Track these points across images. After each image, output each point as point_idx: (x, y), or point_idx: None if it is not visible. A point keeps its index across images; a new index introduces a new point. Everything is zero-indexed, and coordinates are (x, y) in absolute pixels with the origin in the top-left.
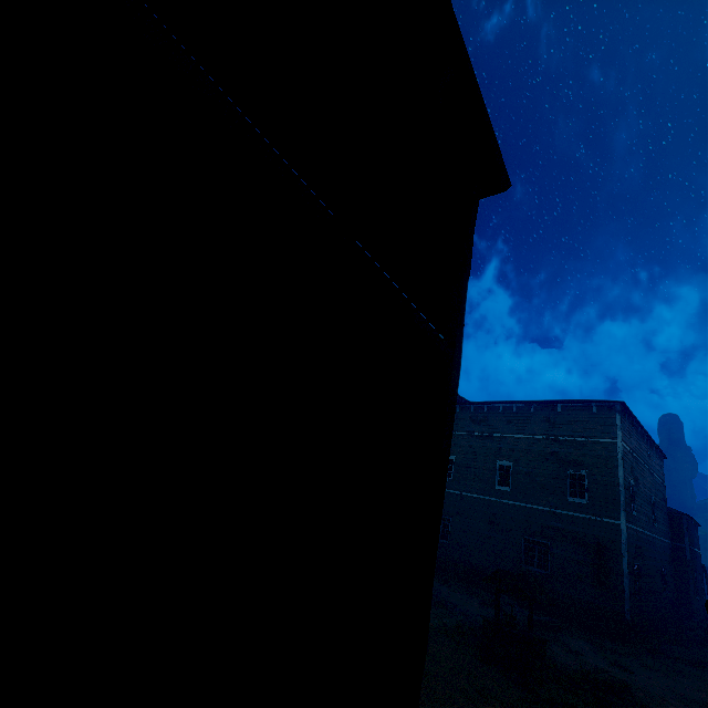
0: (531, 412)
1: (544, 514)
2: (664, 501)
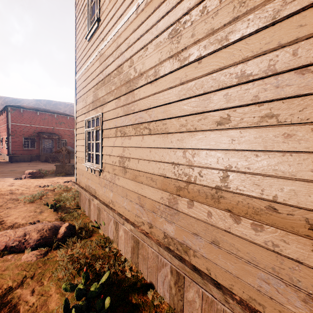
0: None
1: None
2: None
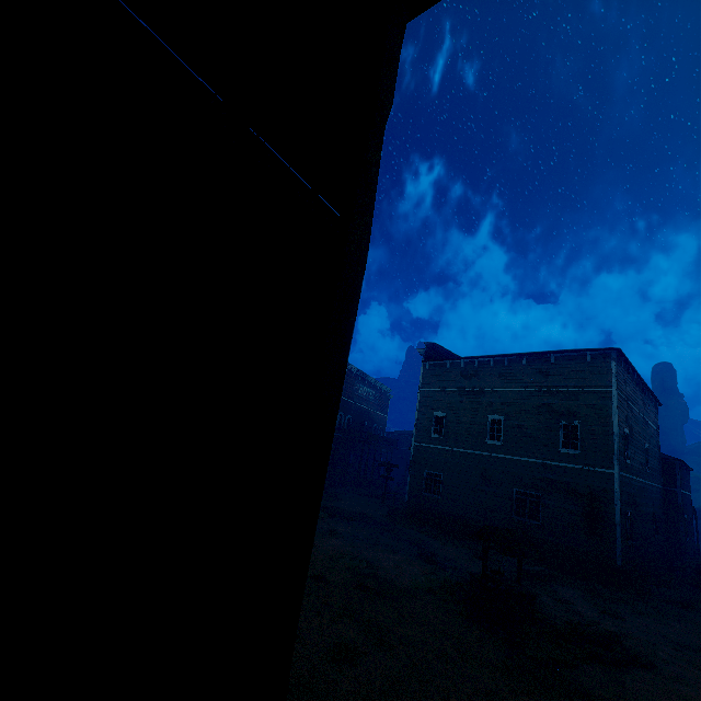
0: (523, 364)
1: (536, 467)
2: (657, 448)
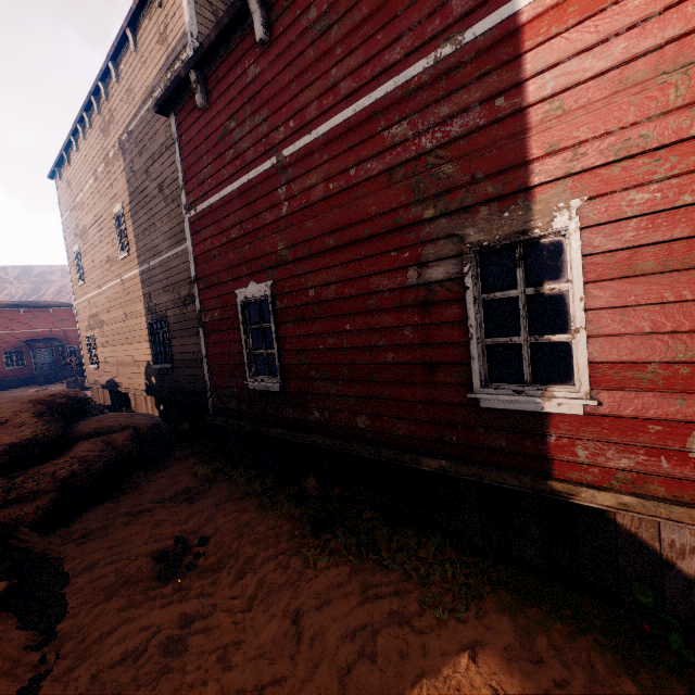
0: None
1: None
2: None
